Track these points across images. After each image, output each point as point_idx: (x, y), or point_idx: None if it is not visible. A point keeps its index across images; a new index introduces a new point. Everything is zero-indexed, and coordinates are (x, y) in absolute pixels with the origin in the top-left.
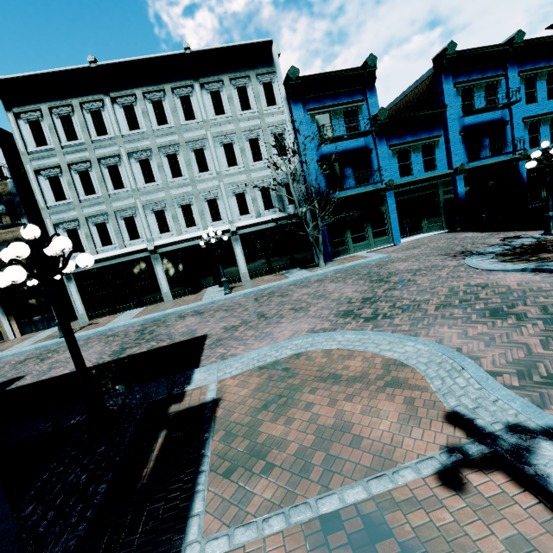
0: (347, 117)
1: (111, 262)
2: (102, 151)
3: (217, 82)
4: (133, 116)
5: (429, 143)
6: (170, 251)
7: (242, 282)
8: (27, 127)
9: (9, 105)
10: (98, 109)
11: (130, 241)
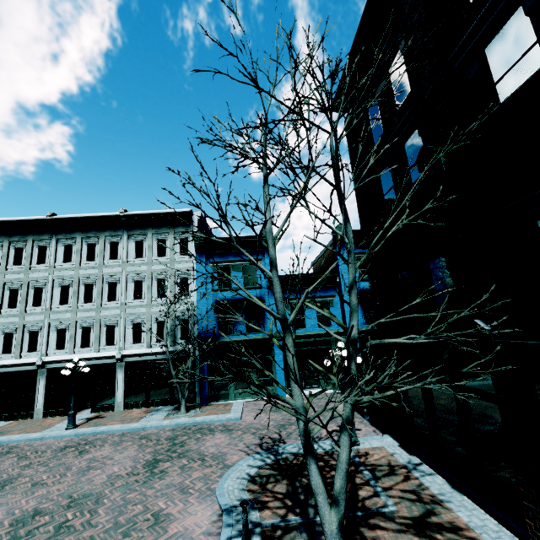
0: (247, 270)
1: (2, 370)
2: (35, 275)
3: (143, 234)
4: (70, 252)
5: (324, 301)
6: (58, 368)
7: (113, 412)
8: None
9: None
10: (46, 245)
11: (26, 353)
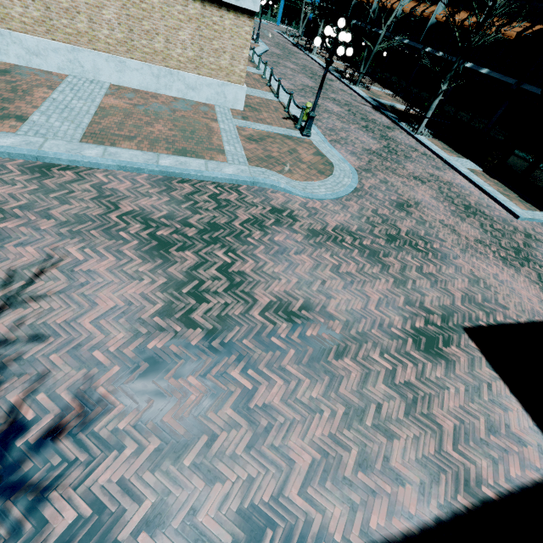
0: None
1: None
2: None
3: None
4: None
5: None
6: None
7: None
8: None
9: None
10: None
11: None
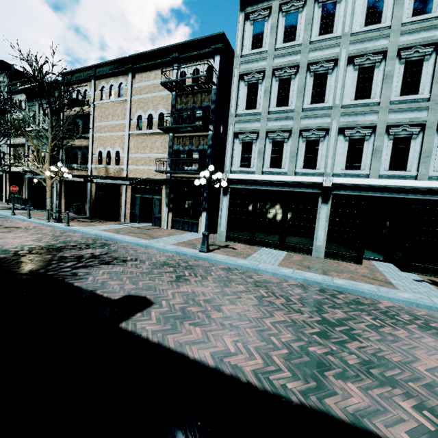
0: None
1: (272, 187)
2: (316, 54)
3: None
4: (378, 6)
5: None
6: (348, 196)
7: None
8: (250, 29)
9: (244, 5)
10: (334, 0)
11: (301, 169)
